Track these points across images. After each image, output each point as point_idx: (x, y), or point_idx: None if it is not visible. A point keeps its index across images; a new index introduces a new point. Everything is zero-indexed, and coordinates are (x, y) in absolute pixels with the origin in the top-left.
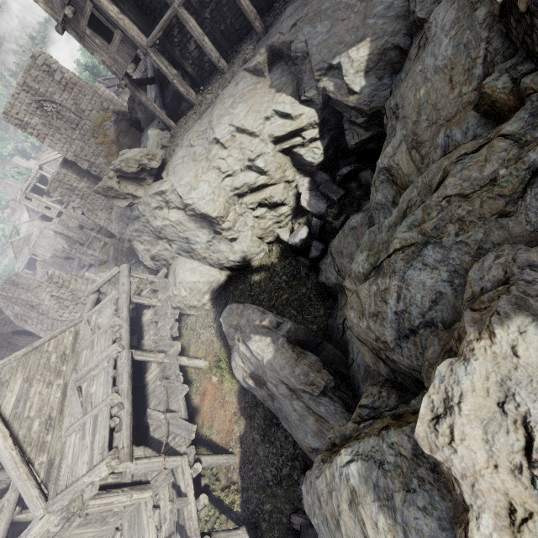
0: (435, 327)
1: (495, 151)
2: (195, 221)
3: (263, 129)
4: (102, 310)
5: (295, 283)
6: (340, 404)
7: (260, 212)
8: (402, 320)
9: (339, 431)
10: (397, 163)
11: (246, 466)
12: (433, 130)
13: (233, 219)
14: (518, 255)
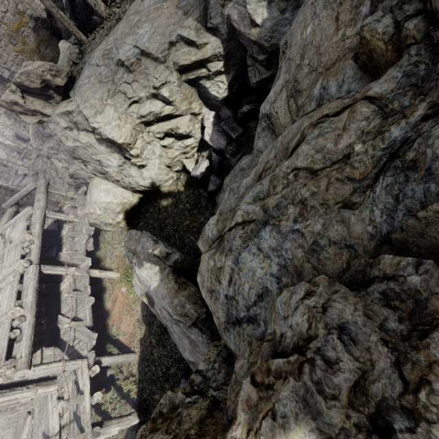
0: (257, 325)
1: (356, 118)
2: (105, 145)
3: (168, 56)
4: (16, 225)
5: (196, 212)
6: (207, 335)
7: (167, 141)
8: (231, 306)
9: (169, 399)
10: (276, 111)
11: (143, 363)
12: (312, 78)
13: (140, 147)
14: (331, 303)
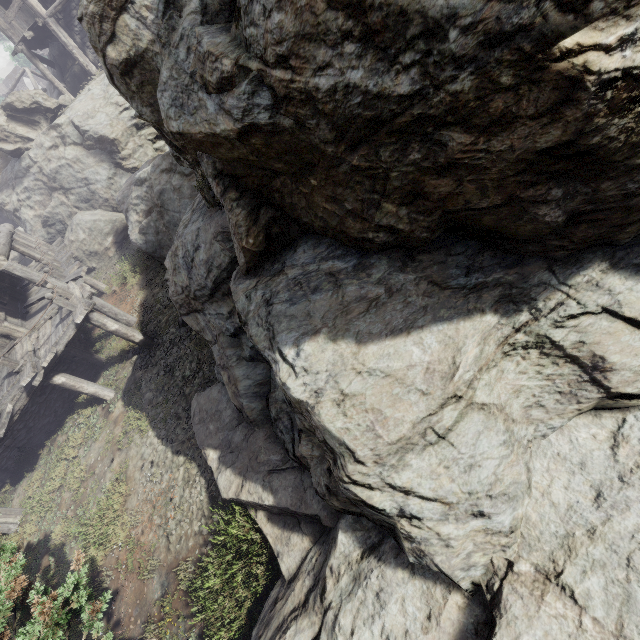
0: None
1: None
2: (94, 155)
3: None
4: None
5: None
6: None
7: (159, 145)
8: None
9: None
10: None
11: (146, 315)
12: None
13: (133, 148)
14: None
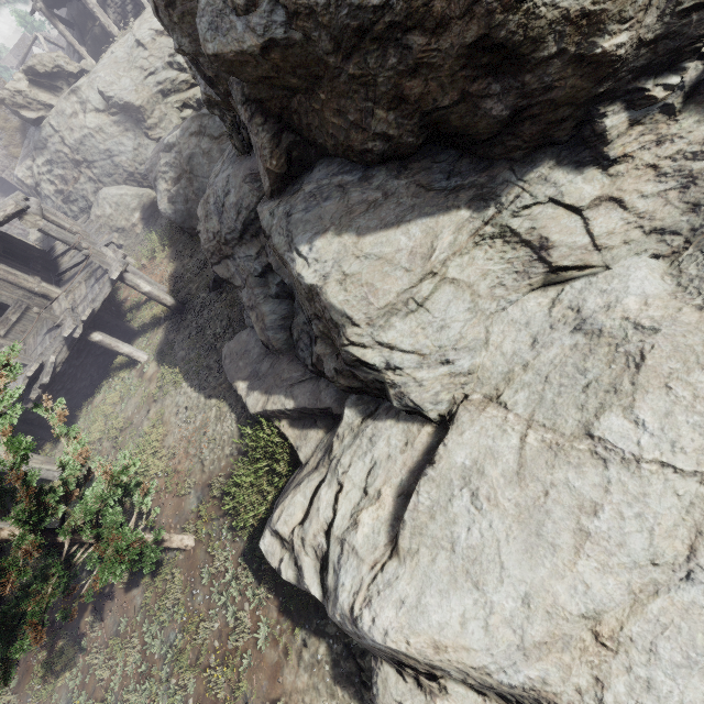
0: None
1: None
2: (119, 124)
3: None
4: None
5: None
6: None
7: (186, 113)
8: None
9: None
10: None
11: (176, 284)
12: None
13: (159, 116)
14: None
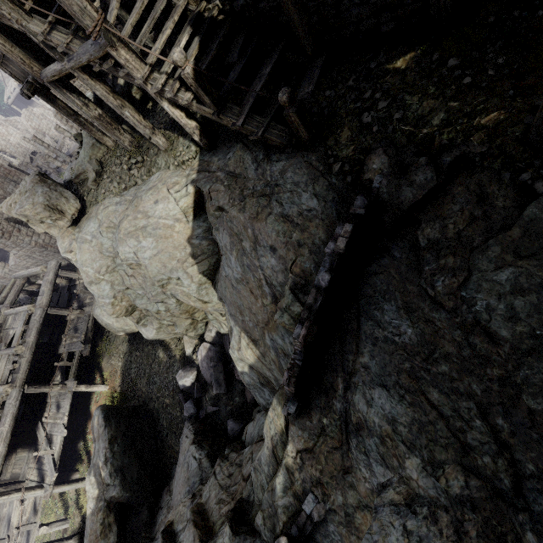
0: None
1: None
2: None
3: (167, 284)
4: (16, 319)
5: (177, 399)
6: None
7: (167, 322)
8: None
9: None
10: None
11: None
12: None
13: (137, 318)
14: None
